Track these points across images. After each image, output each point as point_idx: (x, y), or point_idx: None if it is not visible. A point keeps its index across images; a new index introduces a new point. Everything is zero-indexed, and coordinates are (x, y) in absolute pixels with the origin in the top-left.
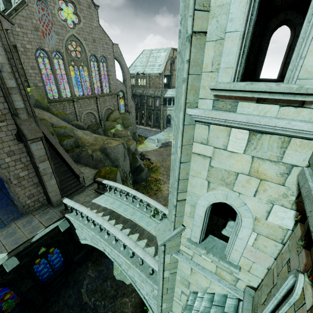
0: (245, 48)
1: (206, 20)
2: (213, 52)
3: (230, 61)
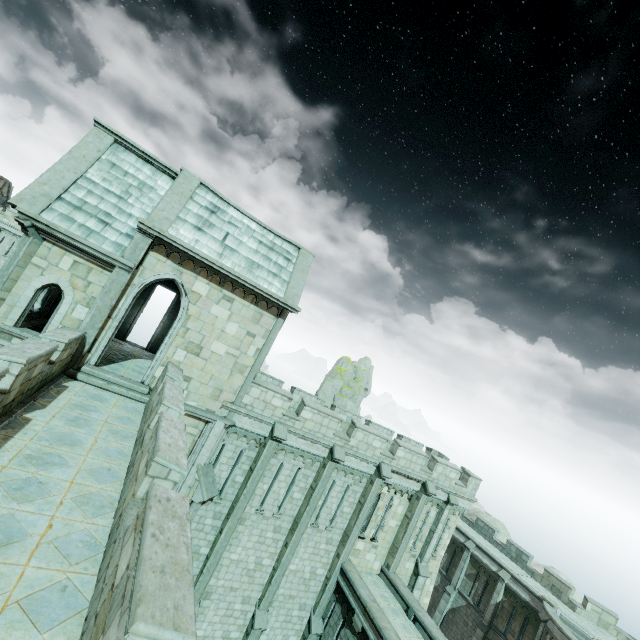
0: (25, 314)
1: (7, 295)
2: (7, 309)
3: (15, 317)
